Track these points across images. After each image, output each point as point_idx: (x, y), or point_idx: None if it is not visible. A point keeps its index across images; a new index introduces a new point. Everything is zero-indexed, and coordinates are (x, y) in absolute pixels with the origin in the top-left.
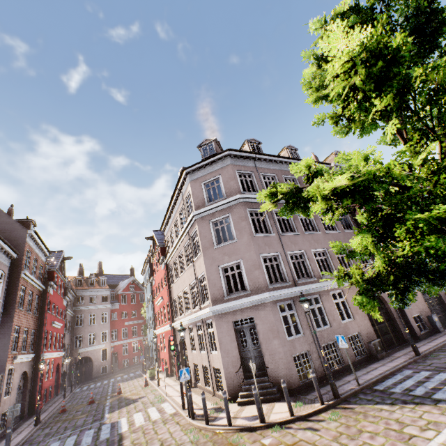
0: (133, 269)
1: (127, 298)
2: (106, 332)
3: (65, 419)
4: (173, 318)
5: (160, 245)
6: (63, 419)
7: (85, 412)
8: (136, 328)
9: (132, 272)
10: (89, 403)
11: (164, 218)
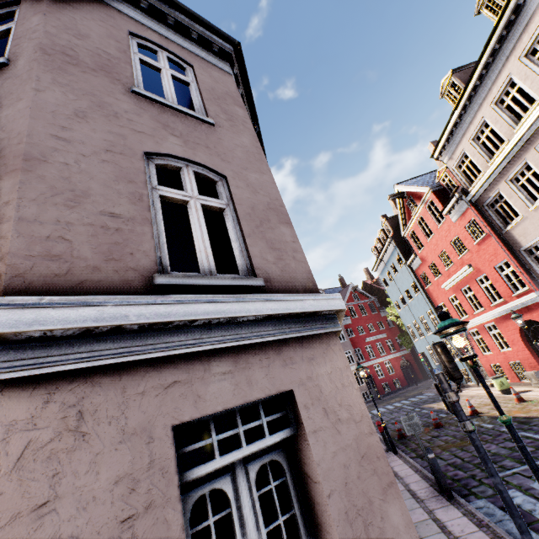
0: (342, 278)
1: (355, 310)
2: (350, 351)
3: (436, 446)
4: (535, 282)
5: (431, 189)
6: (432, 446)
7: (460, 437)
8: (381, 345)
9: (342, 282)
10: (435, 426)
11: (449, 120)
